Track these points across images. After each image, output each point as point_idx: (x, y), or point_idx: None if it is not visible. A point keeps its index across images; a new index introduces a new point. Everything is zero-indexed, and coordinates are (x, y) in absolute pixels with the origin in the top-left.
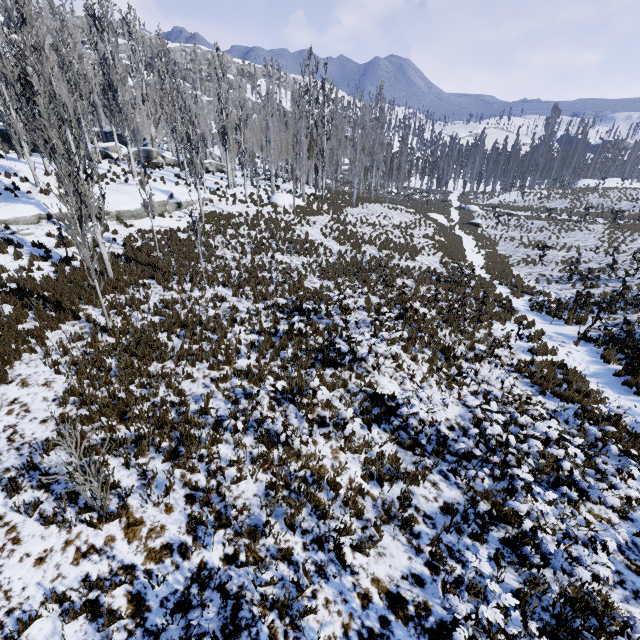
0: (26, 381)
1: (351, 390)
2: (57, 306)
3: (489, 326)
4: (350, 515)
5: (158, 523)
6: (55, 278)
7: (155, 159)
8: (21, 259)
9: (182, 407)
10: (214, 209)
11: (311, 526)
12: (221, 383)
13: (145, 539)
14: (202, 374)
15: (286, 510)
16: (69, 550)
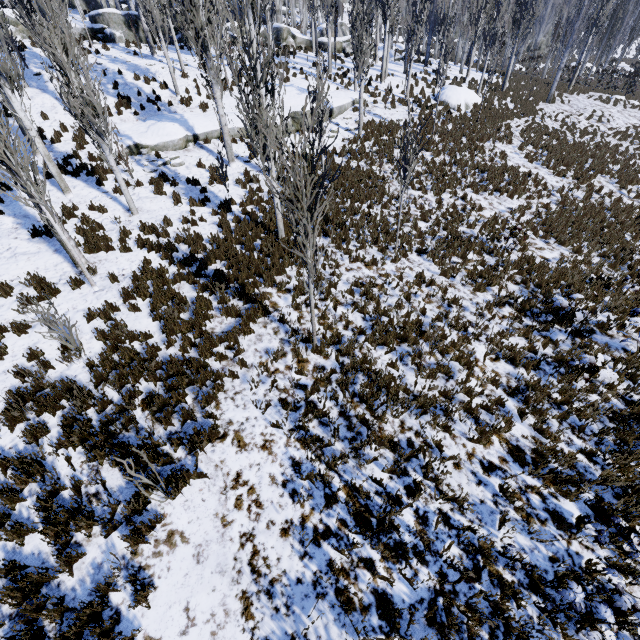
0: (241, 436)
1: None
2: (241, 293)
3: None
4: None
5: None
6: (221, 235)
7: (285, 41)
8: (180, 204)
9: (463, 530)
10: (370, 116)
11: None
12: (502, 479)
13: None
14: (463, 450)
15: None
16: None
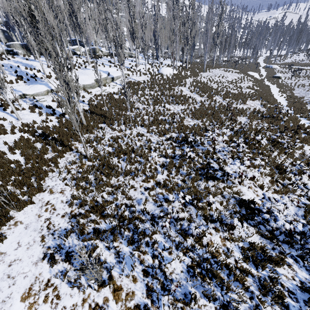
0: (52, 190)
1: (225, 196)
2: (61, 143)
3: (301, 148)
4: (241, 288)
5: (130, 289)
6: (58, 125)
7: (97, 53)
8: (42, 115)
9: (131, 207)
10: (130, 79)
11: (217, 295)
12: (150, 191)
13: (124, 301)
14: (139, 185)
15: (201, 282)
16: (85, 306)
